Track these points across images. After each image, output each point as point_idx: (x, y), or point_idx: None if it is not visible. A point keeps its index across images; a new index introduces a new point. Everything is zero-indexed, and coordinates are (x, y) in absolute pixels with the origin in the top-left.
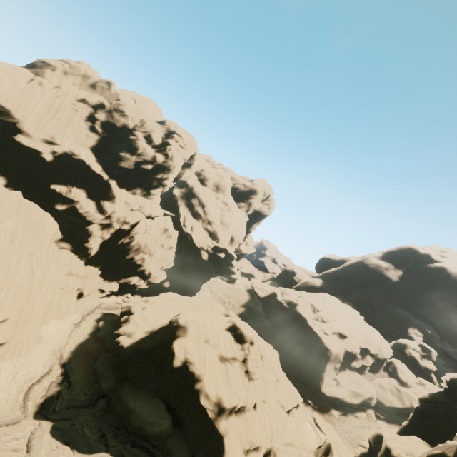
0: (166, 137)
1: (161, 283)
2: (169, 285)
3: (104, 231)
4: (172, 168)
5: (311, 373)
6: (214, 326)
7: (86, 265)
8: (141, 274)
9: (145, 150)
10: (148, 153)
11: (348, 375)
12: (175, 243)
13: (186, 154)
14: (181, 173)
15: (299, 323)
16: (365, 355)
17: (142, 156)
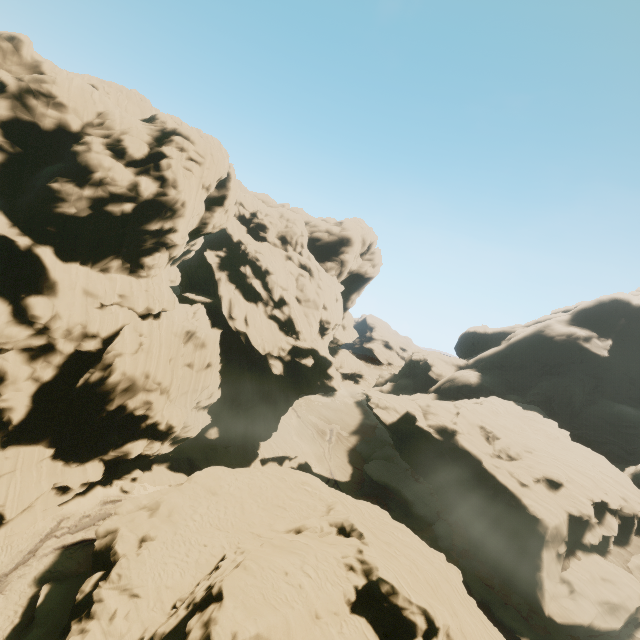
0: (157, 143)
1: (203, 433)
2: (218, 435)
3: (38, 364)
4: (179, 207)
5: (515, 575)
6: (317, 614)
7: (4, 449)
8: (150, 432)
9: (110, 172)
10: (119, 179)
11: (585, 564)
12: (216, 354)
13: (206, 176)
14: (206, 217)
15: (467, 468)
16: (603, 514)
17: (105, 185)
